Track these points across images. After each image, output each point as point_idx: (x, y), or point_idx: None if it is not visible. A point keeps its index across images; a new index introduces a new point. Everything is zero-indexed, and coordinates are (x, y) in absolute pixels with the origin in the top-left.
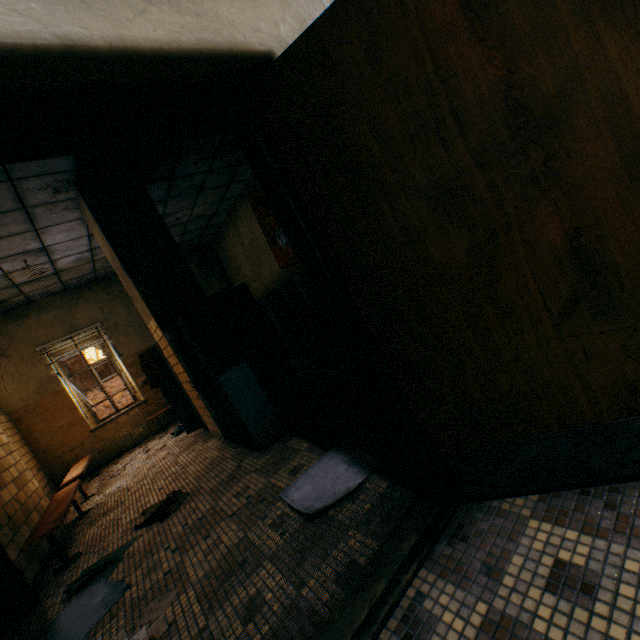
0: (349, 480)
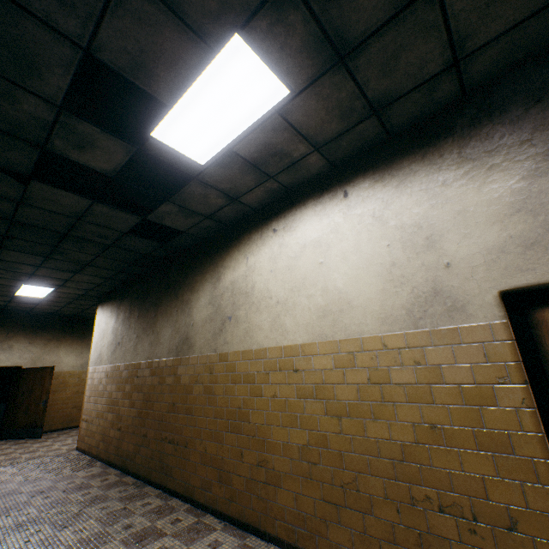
0: None
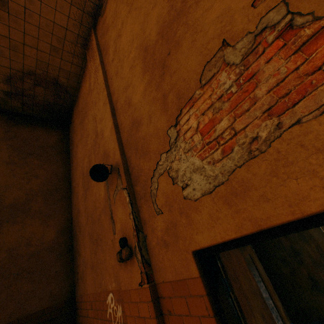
0: None
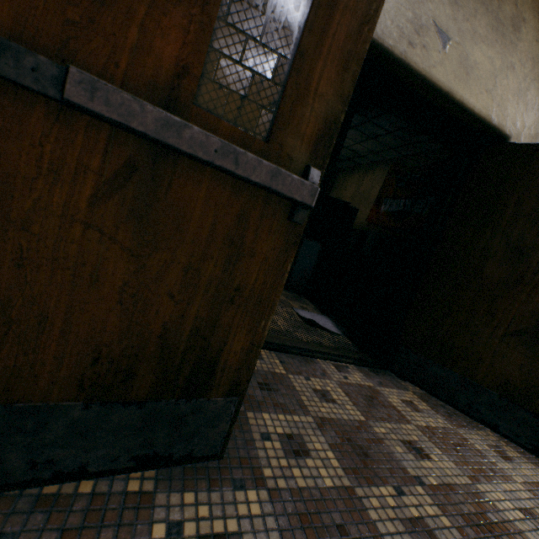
0: (332, 329)
